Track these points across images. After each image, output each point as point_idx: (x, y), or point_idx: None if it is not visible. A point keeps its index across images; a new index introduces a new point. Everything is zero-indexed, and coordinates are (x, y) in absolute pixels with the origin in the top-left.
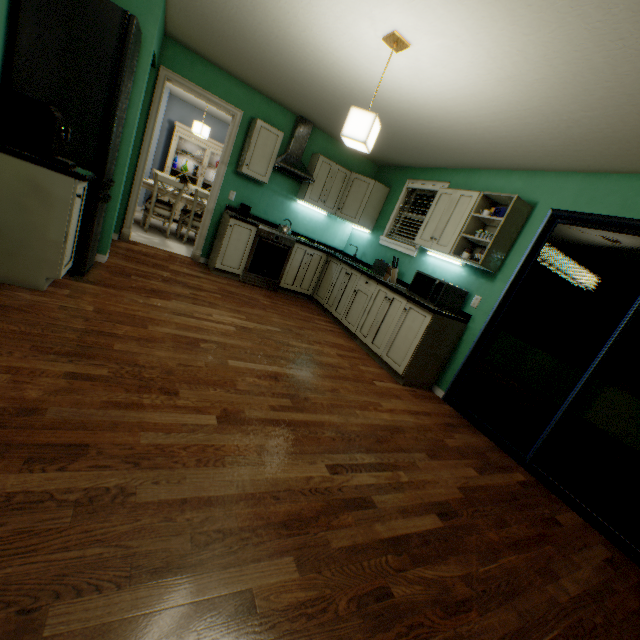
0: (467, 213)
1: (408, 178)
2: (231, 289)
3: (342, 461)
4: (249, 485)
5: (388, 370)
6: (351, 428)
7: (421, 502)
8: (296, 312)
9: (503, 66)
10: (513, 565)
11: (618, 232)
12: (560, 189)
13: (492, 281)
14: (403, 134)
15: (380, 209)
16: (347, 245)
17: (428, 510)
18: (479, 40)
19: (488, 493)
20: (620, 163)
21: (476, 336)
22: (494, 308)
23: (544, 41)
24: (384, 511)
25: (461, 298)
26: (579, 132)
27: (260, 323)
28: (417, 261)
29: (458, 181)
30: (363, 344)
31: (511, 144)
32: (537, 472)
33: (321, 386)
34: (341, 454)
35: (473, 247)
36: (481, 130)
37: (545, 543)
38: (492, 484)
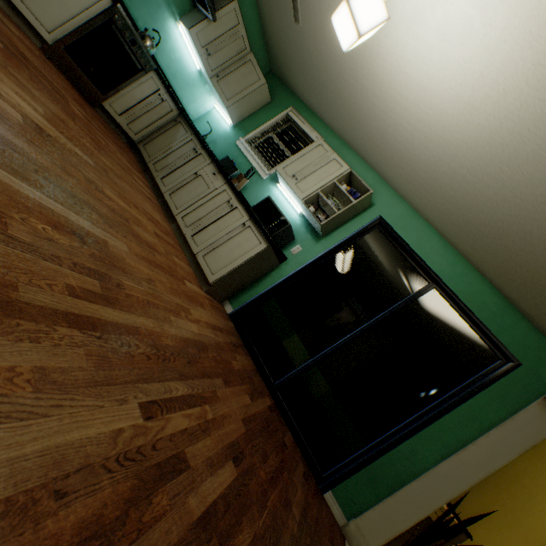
0: (333, 177)
1: (293, 106)
2: (25, 51)
3: (158, 395)
4: (3, 477)
5: (196, 271)
6: (167, 341)
7: (223, 446)
8: (115, 152)
9: (478, 90)
10: (274, 505)
11: (406, 258)
12: (392, 206)
13: (316, 242)
14: (329, 64)
15: (253, 112)
16: (200, 119)
17: (228, 456)
18: (498, 49)
19: (257, 423)
20: (436, 217)
21: (283, 277)
22: (308, 263)
23: (527, 101)
24: (197, 471)
25: (289, 241)
26: (445, 181)
27: (66, 136)
28: (264, 185)
29: (331, 144)
30: (179, 232)
31: (397, 151)
32: (278, 397)
33: (138, 271)
34: (157, 383)
35: (317, 206)
36: (392, 122)
37: (284, 470)
38: (258, 412)
